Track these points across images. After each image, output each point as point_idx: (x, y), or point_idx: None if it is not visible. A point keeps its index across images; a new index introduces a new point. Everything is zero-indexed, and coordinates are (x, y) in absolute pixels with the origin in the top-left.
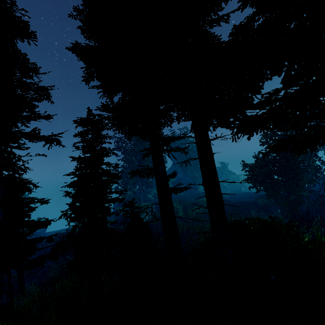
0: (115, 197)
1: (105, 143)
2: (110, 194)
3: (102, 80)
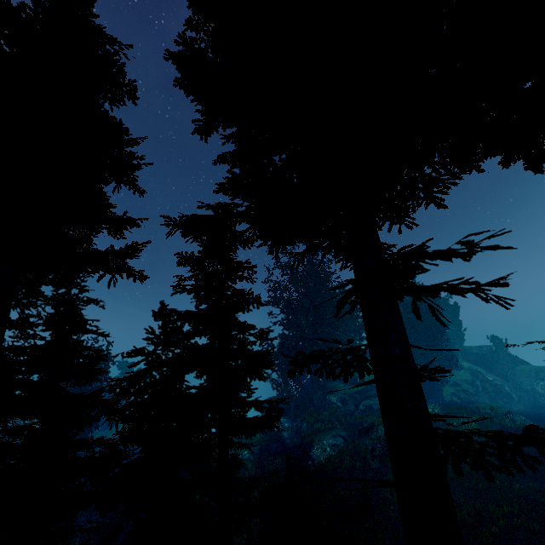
0: (254, 418)
1: (242, 280)
2: (242, 408)
3: (236, 127)
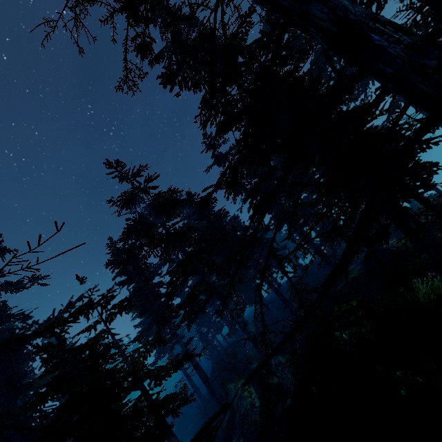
0: None
1: None
2: None
3: None
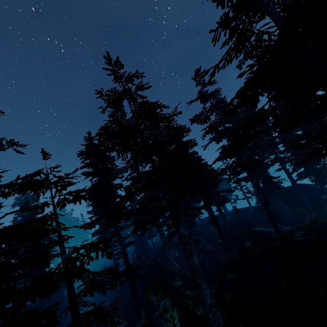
0: None
1: None
2: None
3: None
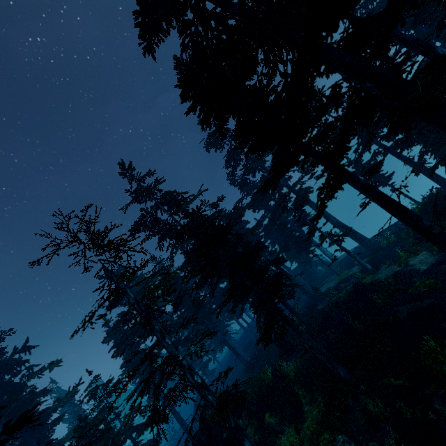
0: None
1: None
2: None
3: None
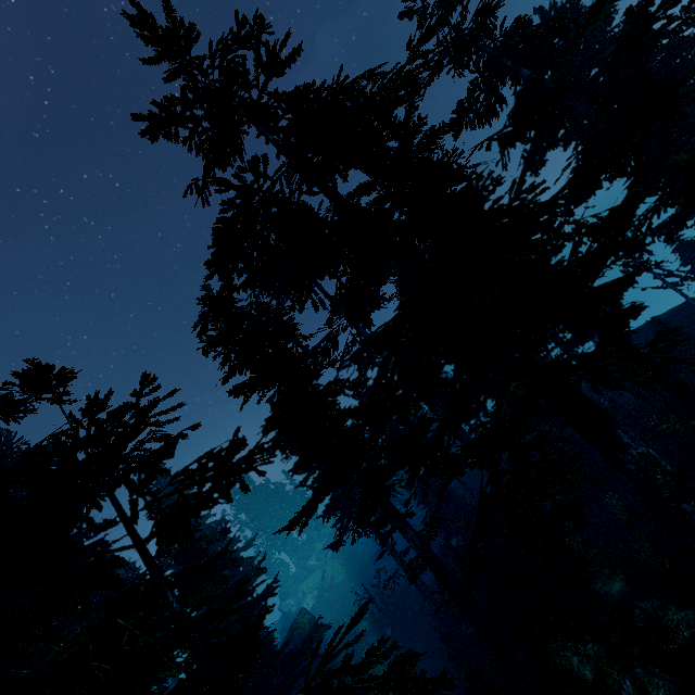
0: None
1: None
2: None
3: None
